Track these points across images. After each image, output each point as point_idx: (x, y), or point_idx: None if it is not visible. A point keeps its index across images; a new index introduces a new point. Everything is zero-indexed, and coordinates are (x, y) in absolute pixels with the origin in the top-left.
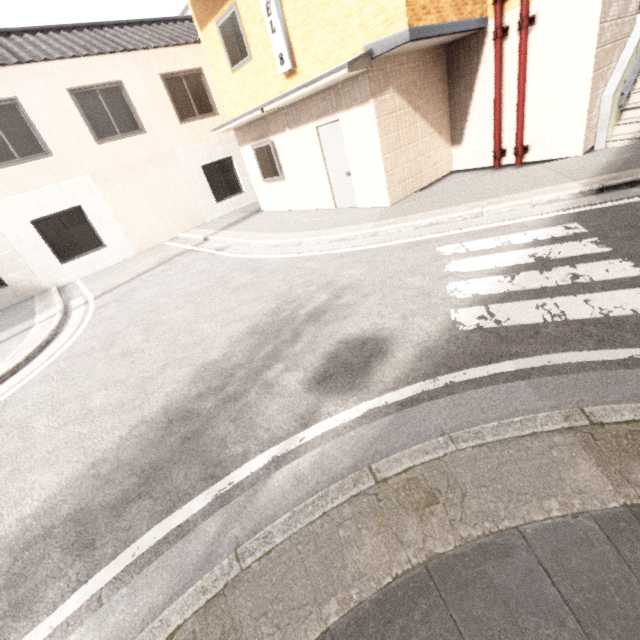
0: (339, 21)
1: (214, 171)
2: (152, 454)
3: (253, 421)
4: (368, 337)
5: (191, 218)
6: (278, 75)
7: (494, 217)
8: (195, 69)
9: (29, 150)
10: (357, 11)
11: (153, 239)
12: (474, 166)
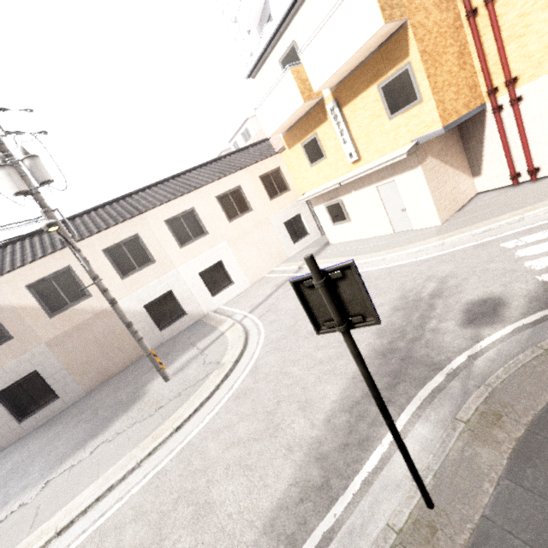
0: (392, 131)
1: (290, 224)
2: (387, 368)
3: (440, 346)
4: (485, 298)
5: (279, 257)
6: (346, 163)
7: (534, 219)
8: (276, 168)
9: (198, 233)
10: (404, 125)
11: (259, 274)
12: (495, 187)
